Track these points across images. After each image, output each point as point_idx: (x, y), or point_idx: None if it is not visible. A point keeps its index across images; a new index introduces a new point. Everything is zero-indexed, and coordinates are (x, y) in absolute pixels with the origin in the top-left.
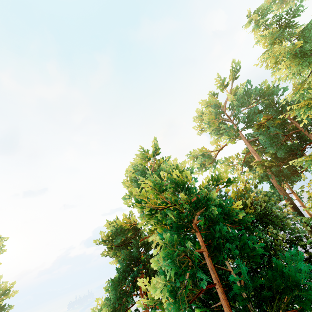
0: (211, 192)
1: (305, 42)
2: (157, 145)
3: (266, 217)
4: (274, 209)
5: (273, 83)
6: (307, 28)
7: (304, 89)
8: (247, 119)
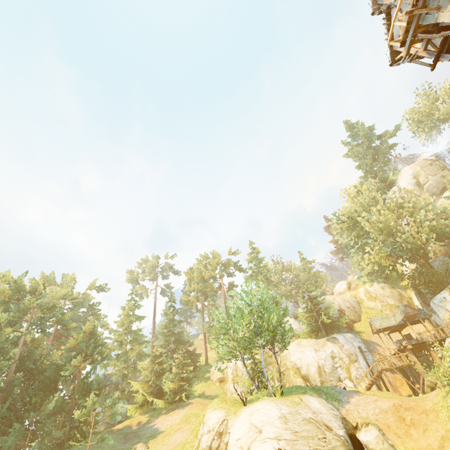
0: (105, 343)
1: (132, 318)
2: (80, 300)
3: (59, 378)
4: (57, 379)
5: (117, 321)
6: (136, 316)
7: (119, 333)
8: (73, 318)
